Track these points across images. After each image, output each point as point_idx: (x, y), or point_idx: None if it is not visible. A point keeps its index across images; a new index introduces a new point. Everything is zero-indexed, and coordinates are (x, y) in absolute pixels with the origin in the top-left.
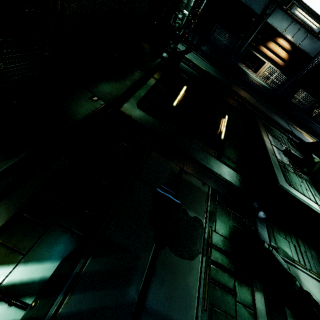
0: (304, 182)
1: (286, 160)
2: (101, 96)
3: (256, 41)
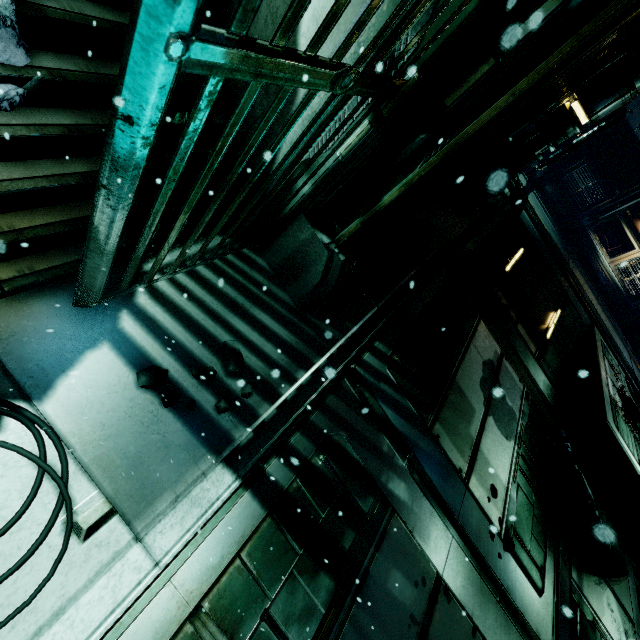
0: (632, 437)
1: (618, 401)
2: (441, 230)
3: (634, 211)
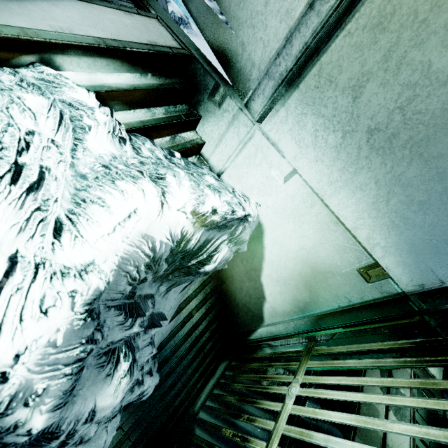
0: None
1: None
2: None
3: None
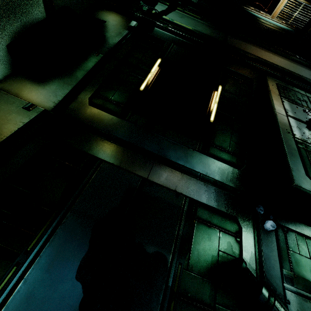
0: None
1: (310, 136)
2: (42, 100)
3: None
